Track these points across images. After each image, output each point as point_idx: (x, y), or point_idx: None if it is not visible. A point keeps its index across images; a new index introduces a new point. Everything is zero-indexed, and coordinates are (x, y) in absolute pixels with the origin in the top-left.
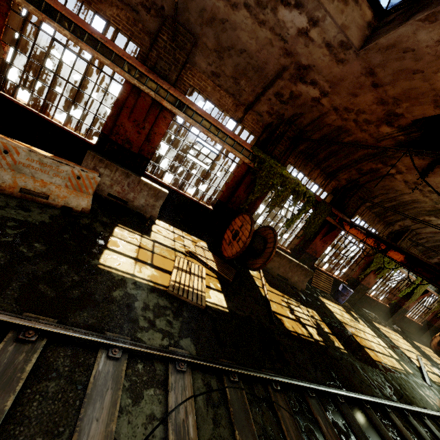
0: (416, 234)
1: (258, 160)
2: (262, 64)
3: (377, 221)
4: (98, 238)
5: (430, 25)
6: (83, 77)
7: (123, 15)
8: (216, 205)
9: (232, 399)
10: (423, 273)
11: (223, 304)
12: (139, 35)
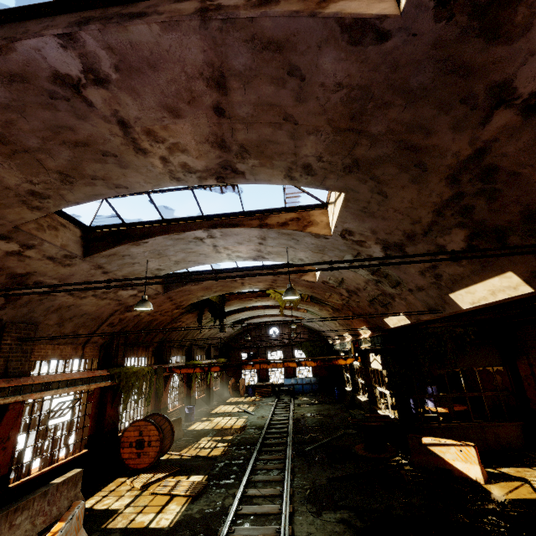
0: (196, 342)
1: (116, 376)
2: (100, 314)
3: (178, 351)
4: (132, 533)
5: (196, 286)
6: None
7: None
8: (90, 443)
9: (259, 479)
10: (231, 369)
11: (201, 476)
12: None
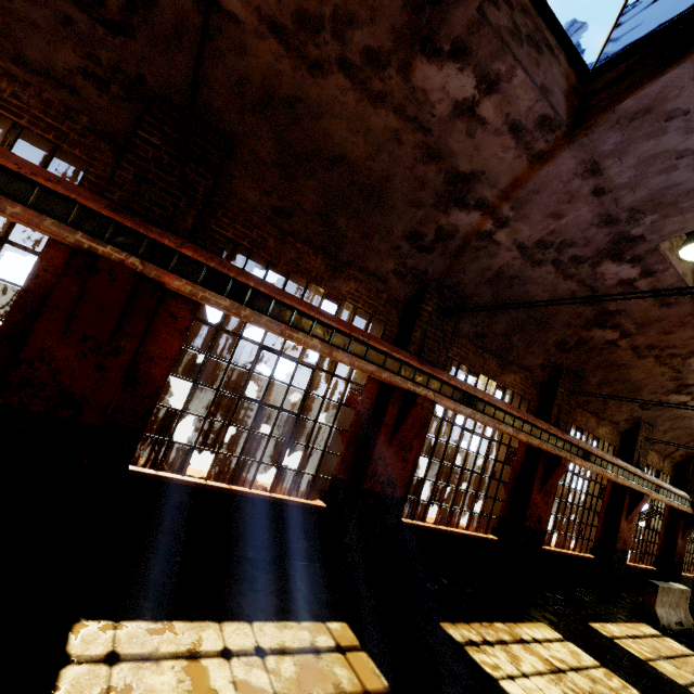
0: None
1: None
2: None
3: None
4: None
5: None
6: (587, 495)
7: (607, 429)
8: (656, 562)
9: None
10: None
11: None
12: (614, 439)
